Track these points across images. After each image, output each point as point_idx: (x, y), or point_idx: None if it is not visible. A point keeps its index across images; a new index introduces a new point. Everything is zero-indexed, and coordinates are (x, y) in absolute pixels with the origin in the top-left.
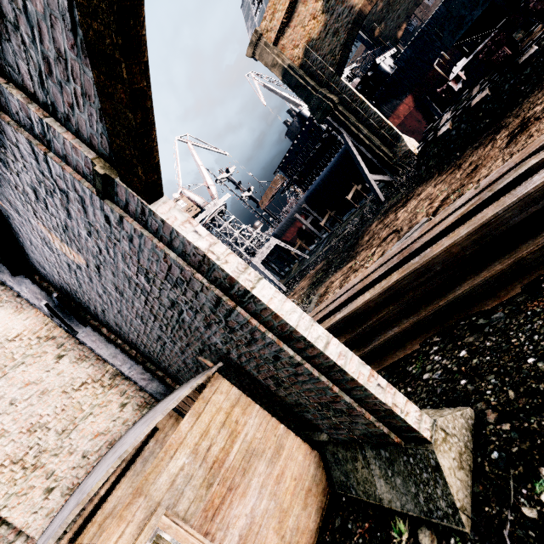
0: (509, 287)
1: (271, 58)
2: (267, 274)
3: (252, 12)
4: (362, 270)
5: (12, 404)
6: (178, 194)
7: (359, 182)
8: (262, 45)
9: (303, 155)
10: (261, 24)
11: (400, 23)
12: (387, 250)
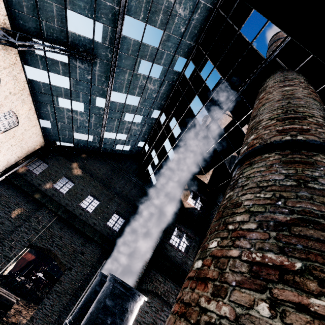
0: None
1: None
2: None
3: None
4: None
5: None
6: None
7: None
8: None
9: None
10: None
11: None
12: None
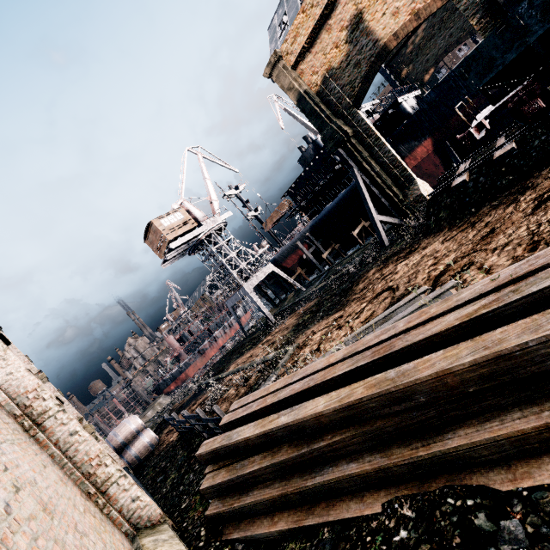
0: (534, 462)
1: (288, 81)
2: (257, 301)
3: (277, 34)
4: (346, 329)
5: None
6: (177, 205)
7: (367, 218)
8: (280, 67)
9: (314, 184)
10: (282, 46)
11: (428, 67)
12: (377, 311)
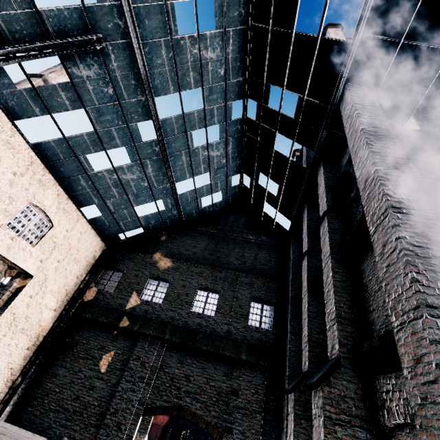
0: None
1: None
2: None
3: None
4: None
5: (8, 345)
6: None
7: None
8: None
9: None
10: None
11: None
12: None
